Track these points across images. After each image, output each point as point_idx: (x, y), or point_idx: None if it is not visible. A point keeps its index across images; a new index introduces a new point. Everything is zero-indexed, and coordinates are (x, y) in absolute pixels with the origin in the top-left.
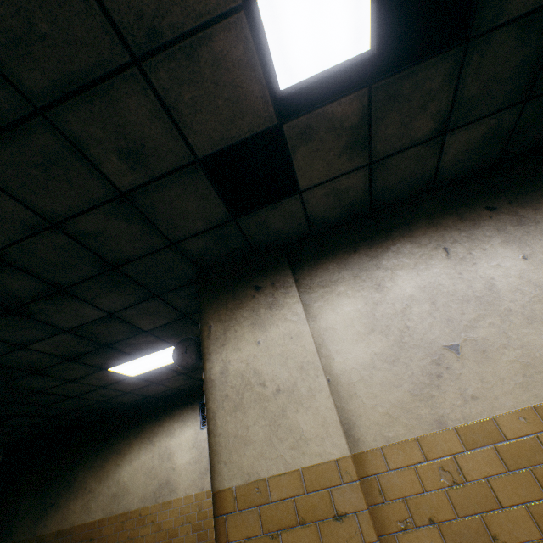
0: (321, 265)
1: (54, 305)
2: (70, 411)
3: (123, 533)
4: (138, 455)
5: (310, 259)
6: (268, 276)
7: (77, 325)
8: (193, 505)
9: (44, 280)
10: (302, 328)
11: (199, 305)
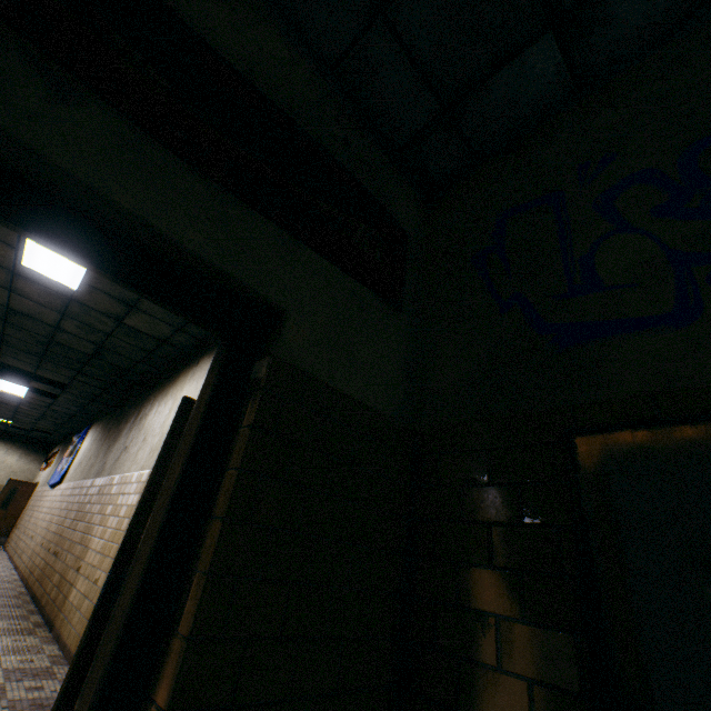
0: None
1: None
2: None
3: None
4: None
5: None
6: None
7: None
8: None
9: None
10: None
11: None
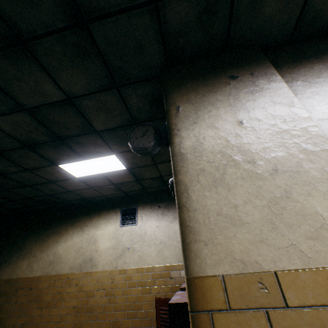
0: (303, 66)
1: (14, 66)
2: (26, 198)
3: (54, 288)
4: (72, 237)
5: (288, 61)
6: (245, 68)
7: (36, 105)
8: (107, 277)
9: (1, 16)
10: (299, 111)
11: (165, 89)
